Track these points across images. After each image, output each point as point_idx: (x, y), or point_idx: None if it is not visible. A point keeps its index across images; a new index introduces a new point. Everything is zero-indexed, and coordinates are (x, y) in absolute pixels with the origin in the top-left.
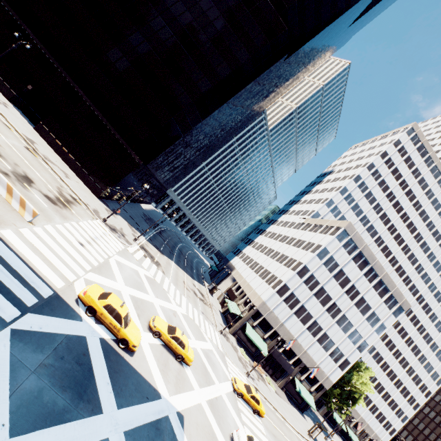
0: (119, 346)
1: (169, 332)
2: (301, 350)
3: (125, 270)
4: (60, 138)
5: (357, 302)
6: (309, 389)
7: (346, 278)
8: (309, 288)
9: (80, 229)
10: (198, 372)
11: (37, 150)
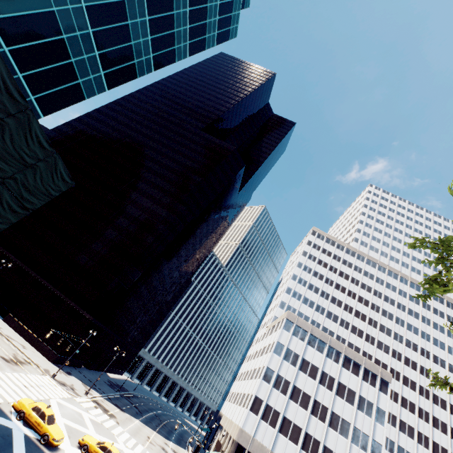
0: (41, 442)
1: (98, 444)
2: None
3: (65, 409)
4: (24, 321)
5: (338, 390)
6: None
7: (313, 366)
8: (281, 392)
9: (27, 378)
10: None
11: (2, 332)
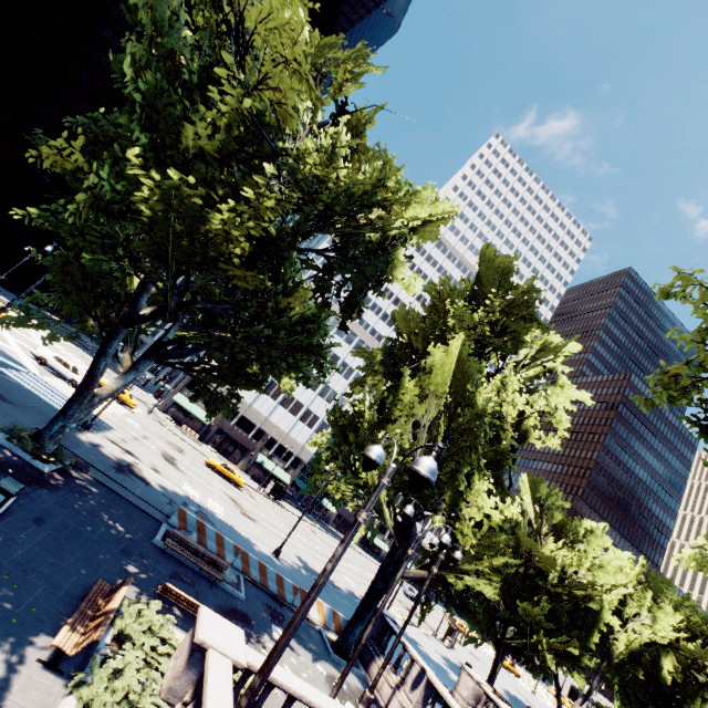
0: None
1: None
2: (261, 418)
3: None
4: None
5: None
6: (284, 467)
7: None
8: None
9: None
10: (23, 341)
11: None
